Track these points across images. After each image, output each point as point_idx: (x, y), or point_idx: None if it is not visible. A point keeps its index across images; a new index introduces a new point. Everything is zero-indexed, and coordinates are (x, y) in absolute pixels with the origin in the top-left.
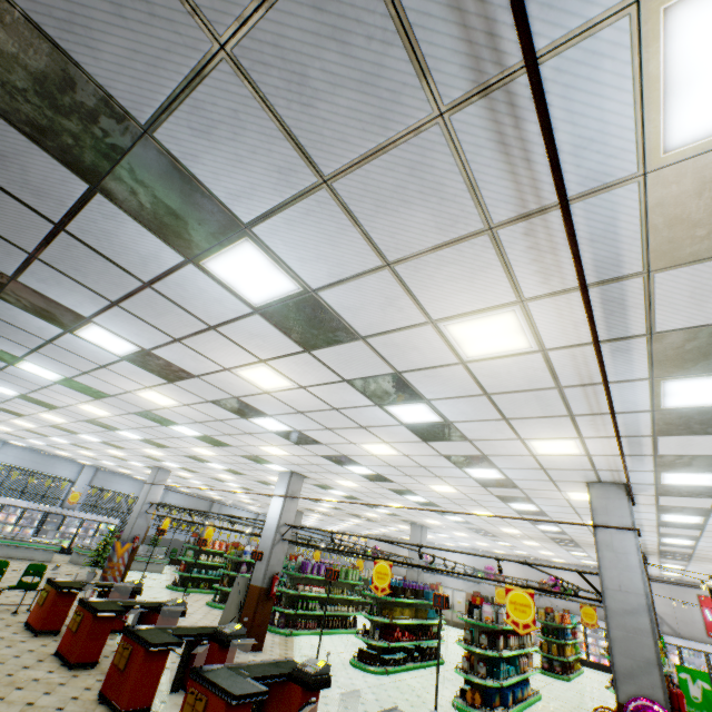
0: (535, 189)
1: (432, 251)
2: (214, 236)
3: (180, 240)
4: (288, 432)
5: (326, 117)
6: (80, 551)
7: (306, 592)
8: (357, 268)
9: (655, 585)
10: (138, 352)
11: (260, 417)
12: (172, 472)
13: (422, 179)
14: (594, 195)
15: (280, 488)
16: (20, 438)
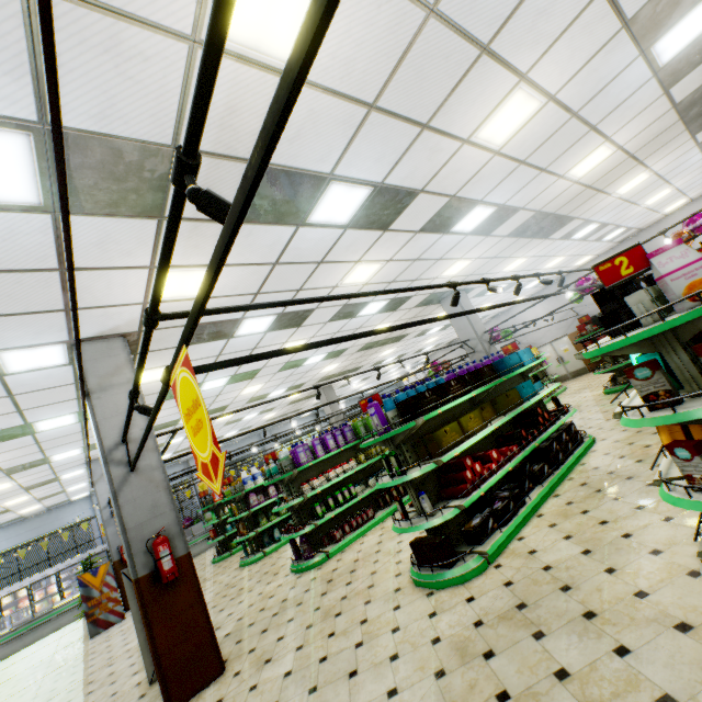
0: None
1: None
2: None
3: None
4: None
5: None
6: None
7: (320, 487)
8: None
9: None
10: None
11: None
12: None
13: None
14: None
15: None
16: None
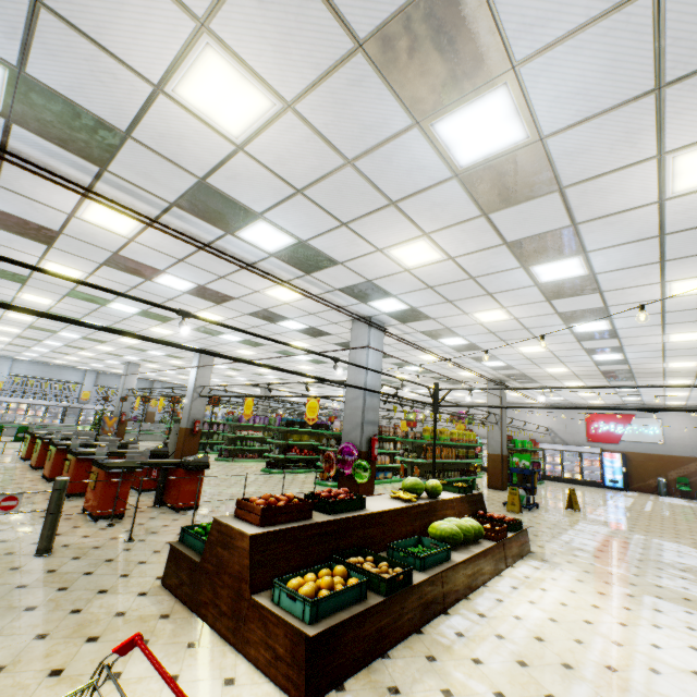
0: None
1: None
2: None
3: None
4: (143, 312)
5: None
6: None
7: (244, 435)
8: None
9: (554, 410)
10: None
11: (111, 303)
12: (144, 365)
13: None
14: (10, 133)
15: (195, 362)
16: (18, 353)
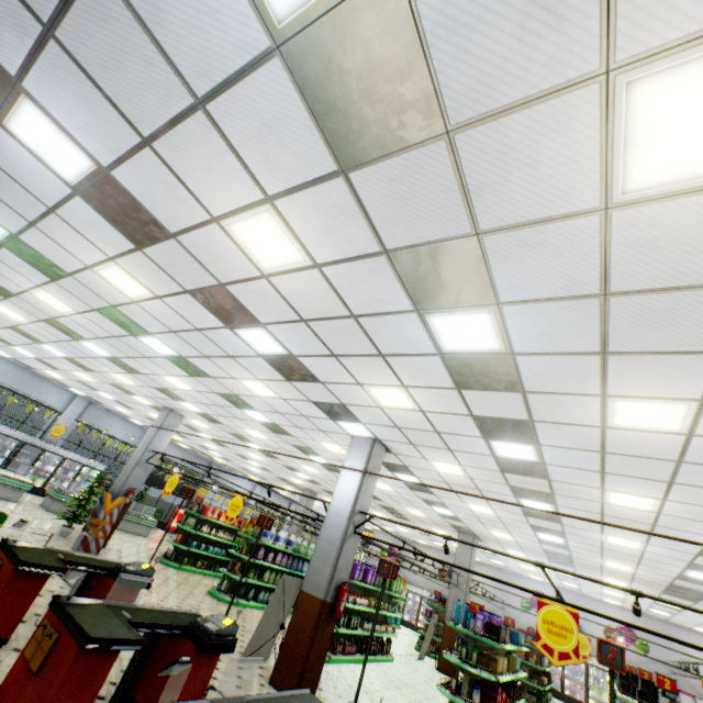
0: None
1: None
2: None
3: None
4: (480, 356)
5: None
6: (55, 495)
7: (350, 603)
8: None
9: None
10: None
11: (463, 310)
12: (184, 418)
13: None
14: None
15: (356, 460)
16: (4, 344)
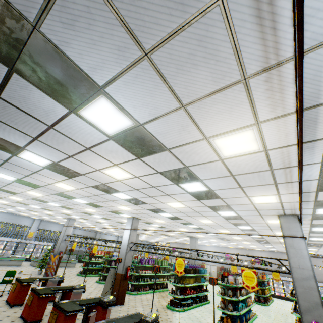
0: (276, 49)
1: (208, 96)
2: (83, 95)
3: (65, 99)
4: (130, 199)
5: (146, 6)
6: (35, 260)
7: (143, 273)
8: (165, 109)
9: None
10: (51, 164)
11: (116, 193)
12: (76, 220)
13: (205, 48)
14: (313, 51)
15: (128, 225)
16: (2, 208)
